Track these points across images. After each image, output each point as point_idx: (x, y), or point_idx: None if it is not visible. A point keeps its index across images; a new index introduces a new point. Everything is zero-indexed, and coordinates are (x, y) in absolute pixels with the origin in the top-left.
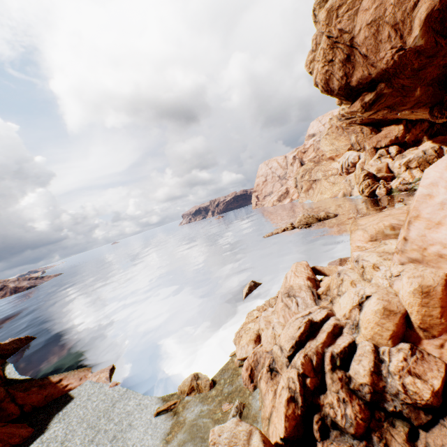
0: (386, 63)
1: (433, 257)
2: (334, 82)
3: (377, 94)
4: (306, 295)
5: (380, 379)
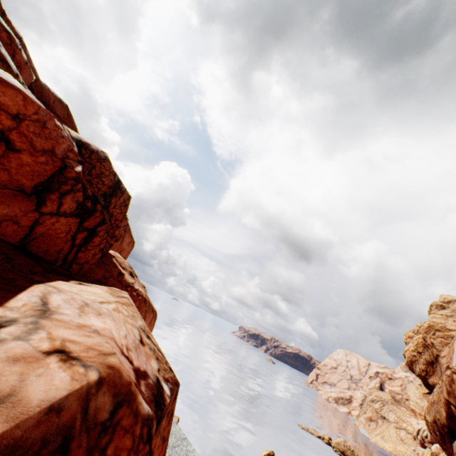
0: None
1: None
2: (417, 367)
3: None
4: None
5: None
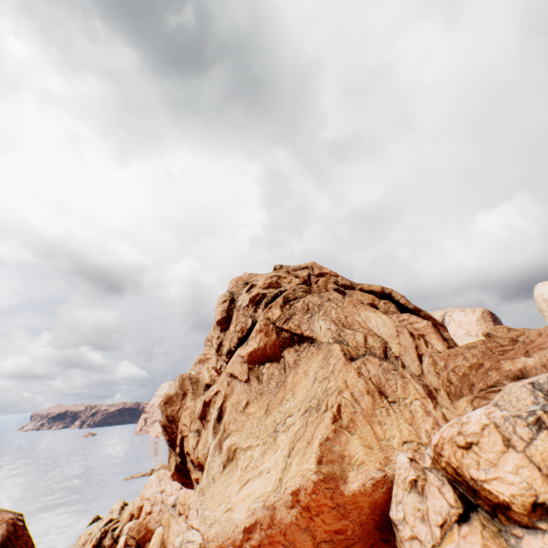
0: None
1: (144, 498)
2: None
3: None
4: (117, 512)
5: (121, 532)
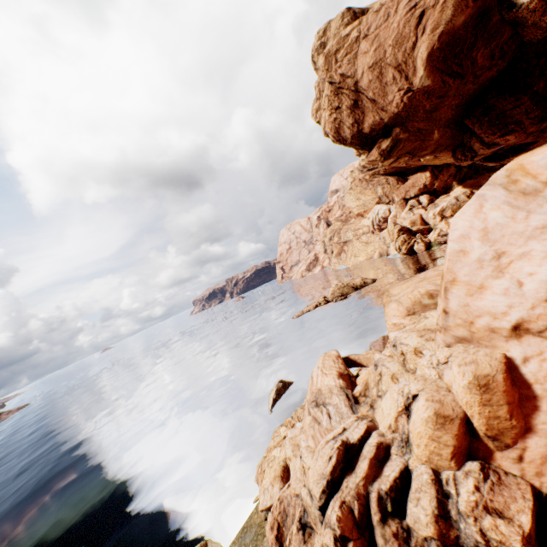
0: (397, 107)
1: (484, 333)
2: (346, 131)
3: (394, 140)
4: (340, 400)
5: (450, 526)
